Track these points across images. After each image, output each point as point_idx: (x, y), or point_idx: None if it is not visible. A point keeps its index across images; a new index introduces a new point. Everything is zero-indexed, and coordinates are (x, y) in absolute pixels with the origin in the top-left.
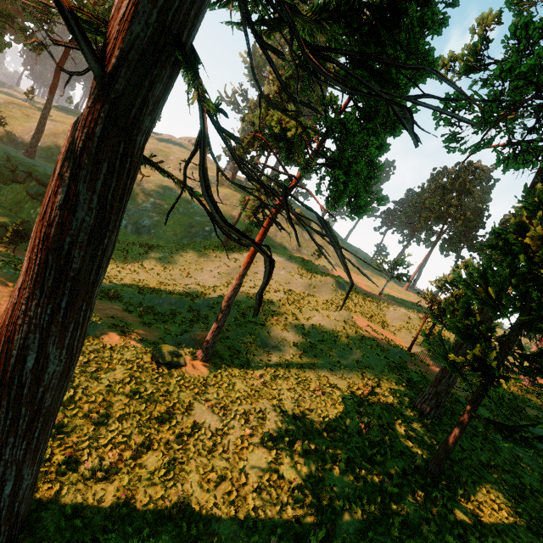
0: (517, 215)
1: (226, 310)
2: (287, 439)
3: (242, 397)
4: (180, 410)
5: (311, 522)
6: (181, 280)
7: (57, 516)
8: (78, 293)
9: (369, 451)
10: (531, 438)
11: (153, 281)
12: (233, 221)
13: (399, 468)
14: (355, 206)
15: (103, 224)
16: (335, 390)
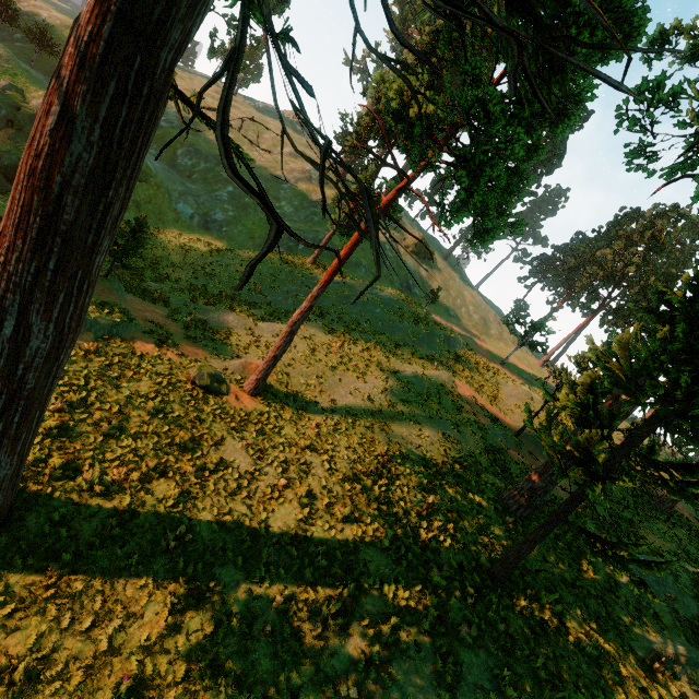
0: (693, 269)
1: (287, 337)
2: (327, 500)
3: (287, 444)
4: (208, 442)
5: (330, 592)
6: (248, 296)
7: (42, 520)
8: (71, 255)
9: (423, 535)
10: (627, 559)
11: (213, 291)
12: (328, 233)
13: (455, 562)
14: (481, 230)
15: (108, 168)
16: (404, 461)
